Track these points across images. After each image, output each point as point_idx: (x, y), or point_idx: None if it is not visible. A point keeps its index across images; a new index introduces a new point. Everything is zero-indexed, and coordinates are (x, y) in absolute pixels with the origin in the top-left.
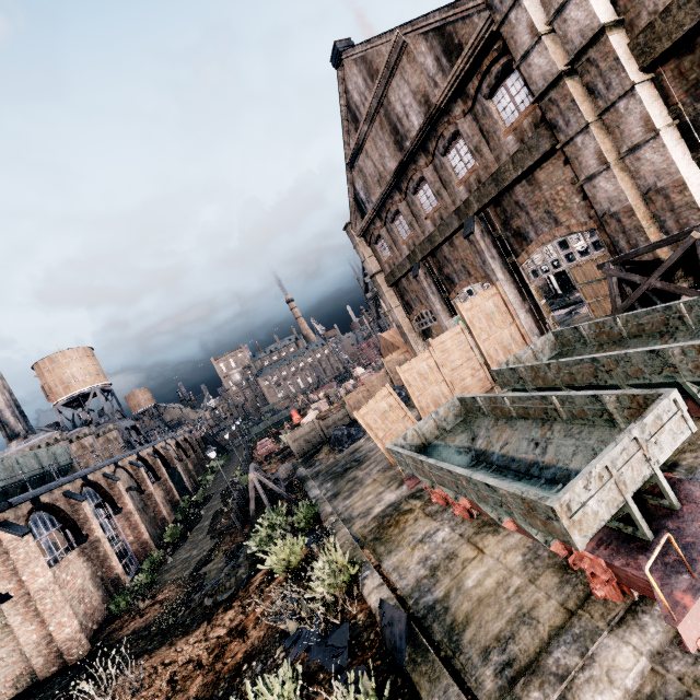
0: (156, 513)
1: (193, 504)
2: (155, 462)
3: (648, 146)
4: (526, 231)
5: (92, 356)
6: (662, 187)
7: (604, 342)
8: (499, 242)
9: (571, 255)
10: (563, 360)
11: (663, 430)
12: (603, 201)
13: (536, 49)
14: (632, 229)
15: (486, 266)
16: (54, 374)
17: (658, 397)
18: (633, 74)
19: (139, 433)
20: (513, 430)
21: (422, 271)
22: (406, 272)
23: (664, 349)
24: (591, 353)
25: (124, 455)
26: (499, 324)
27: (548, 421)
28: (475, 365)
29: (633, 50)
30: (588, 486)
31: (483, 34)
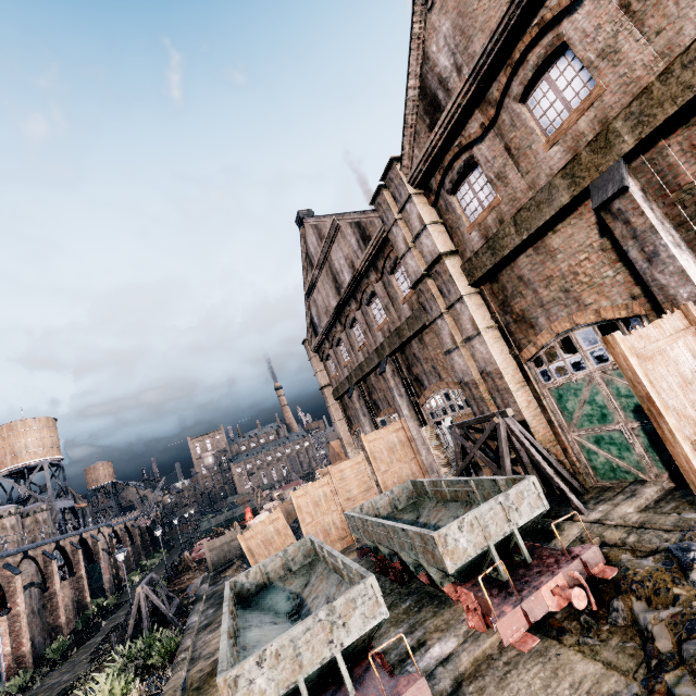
0: (53, 618)
1: (102, 611)
2: (76, 553)
3: (476, 339)
4: (422, 378)
5: (53, 427)
6: (489, 371)
7: (440, 500)
8: (406, 382)
9: (453, 406)
10: (372, 519)
11: (353, 613)
12: (459, 371)
13: (409, 255)
14: (479, 398)
15: (395, 401)
16: (7, 442)
17: (360, 580)
18: (463, 288)
19: (76, 516)
20: (326, 583)
21: (356, 393)
22: (346, 391)
23: (407, 530)
24: (429, 509)
25: (38, 543)
26: (400, 457)
27: (343, 580)
28: (371, 497)
29: (464, 271)
30: (263, 663)
31: (381, 235)
